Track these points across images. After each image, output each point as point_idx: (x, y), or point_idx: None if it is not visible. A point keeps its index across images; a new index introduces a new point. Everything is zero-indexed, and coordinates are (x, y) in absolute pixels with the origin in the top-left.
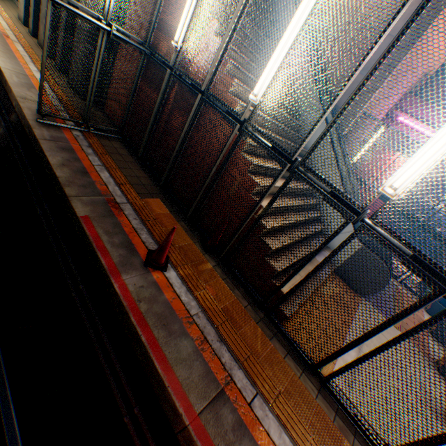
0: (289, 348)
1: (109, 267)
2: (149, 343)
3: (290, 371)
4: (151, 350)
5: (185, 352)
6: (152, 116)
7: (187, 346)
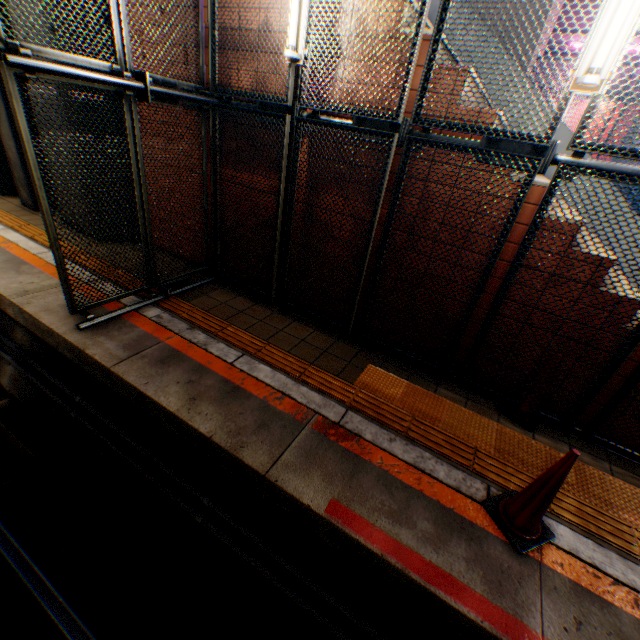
0: None
1: (490, 621)
2: None
3: None
4: None
5: None
6: (278, 219)
7: None
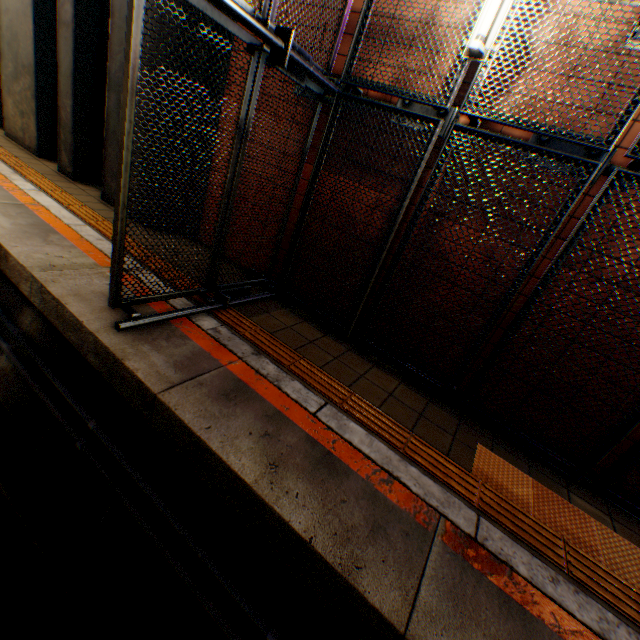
0: None
1: None
2: None
3: None
4: None
5: None
6: (388, 240)
7: None
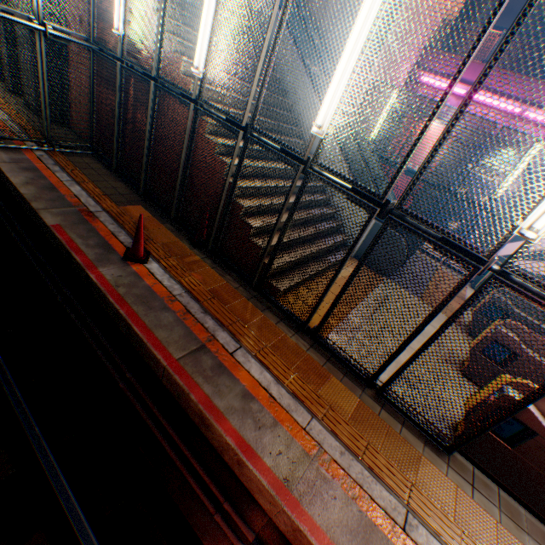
0: (283, 317)
1: (84, 263)
2: (128, 315)
3: (282, 332)
4: (130, 320)
5: (166, 321)
6: (116, 119)
7: (169, 317)
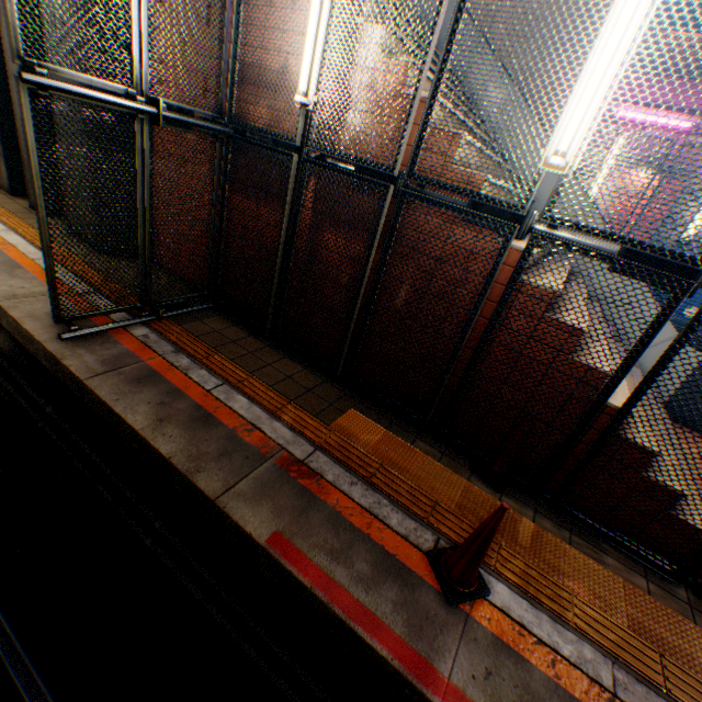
0: None
1: (400, 660)
2: None
3: None
4: None
5: None
6: (278, 253)
7: None
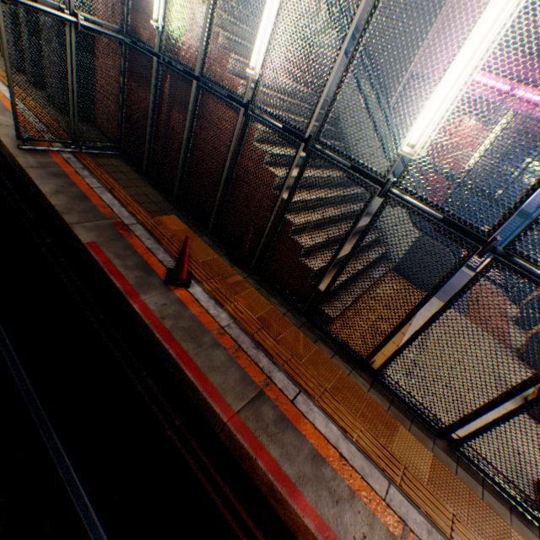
0: (337, 349)
1: (125, 289)
2: (178, 355)
3: (338, 369)
4: (181, 362)
5: (218, 361)
6: (148, 120)
7: (220, 355)
